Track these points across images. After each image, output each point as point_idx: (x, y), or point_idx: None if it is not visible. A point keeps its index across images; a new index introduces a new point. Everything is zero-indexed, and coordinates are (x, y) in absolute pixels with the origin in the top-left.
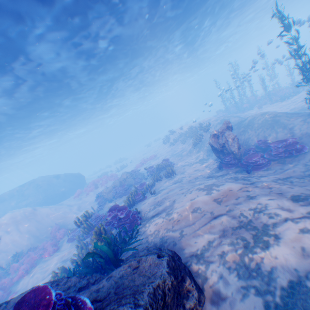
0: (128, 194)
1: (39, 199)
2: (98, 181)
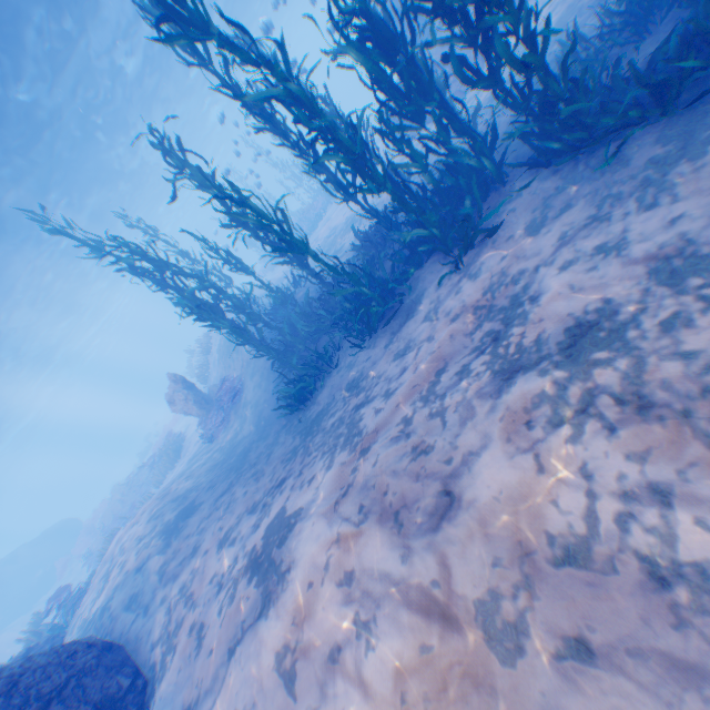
0: None
1: None
2: (96, 518)
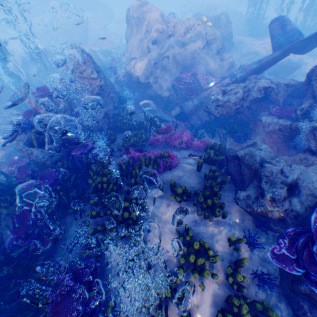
0: None
1: None
2: None
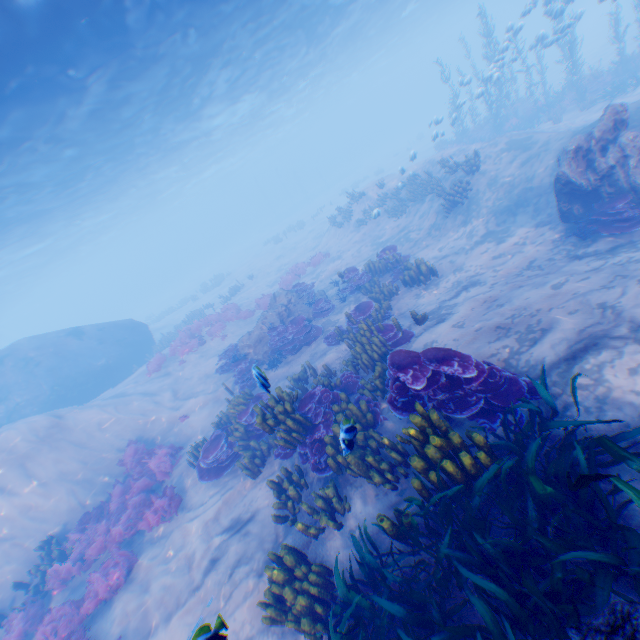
0: (323, 340)
1: (44, 394)
2: (199, 328)
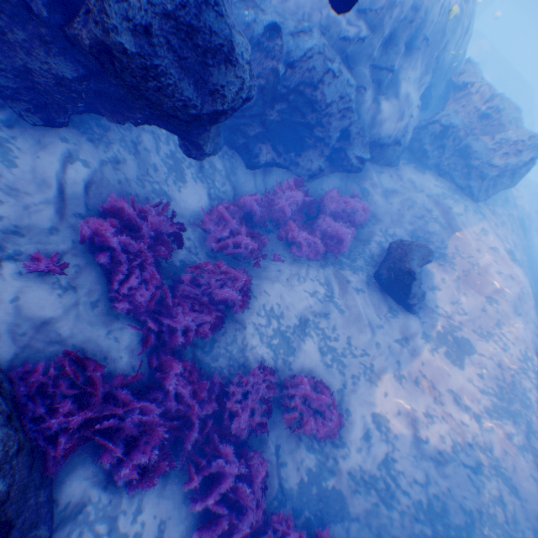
0: None
1: None
2: None
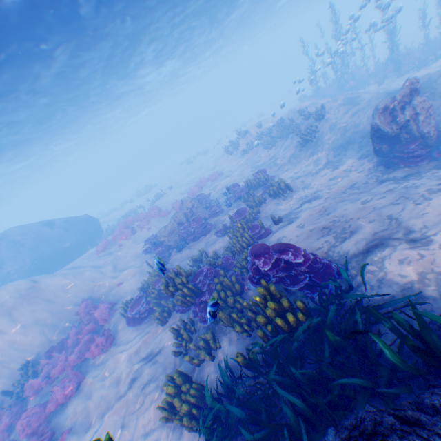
0: (214, 233)
1: (26, 265)
2: (132, 222)
